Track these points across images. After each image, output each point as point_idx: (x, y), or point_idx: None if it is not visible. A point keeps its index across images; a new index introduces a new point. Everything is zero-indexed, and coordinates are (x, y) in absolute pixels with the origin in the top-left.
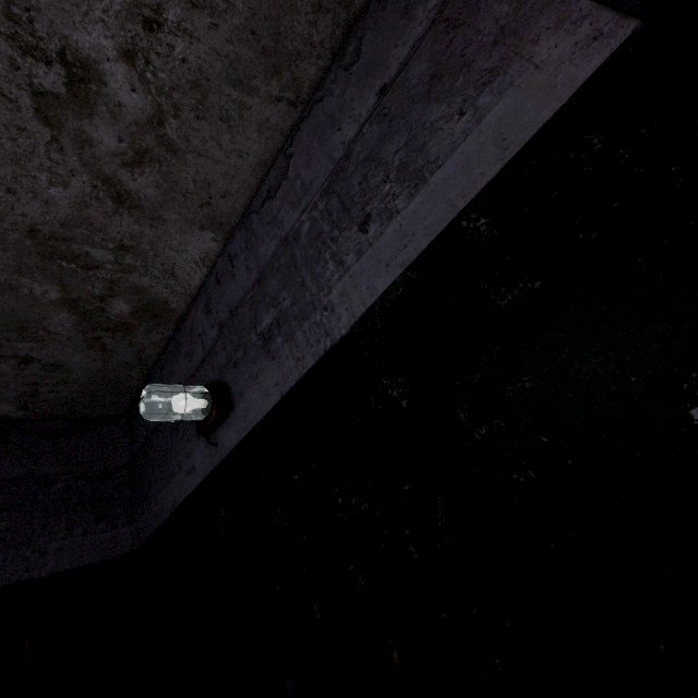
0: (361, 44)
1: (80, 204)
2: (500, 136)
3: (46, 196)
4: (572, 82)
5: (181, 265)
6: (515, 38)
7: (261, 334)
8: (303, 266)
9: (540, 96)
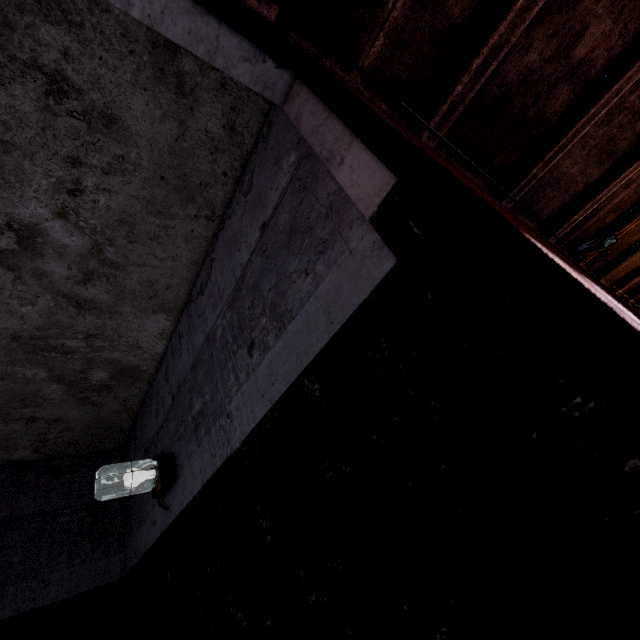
0: (253, 176)
1: (49, 313)
2: (328, 308)
3: (21, 313)
4: (371, 279)
5: (144, 339)
6: (338, 217)
7: (193, 418)
8: (217, 368)
9: (352, 282)
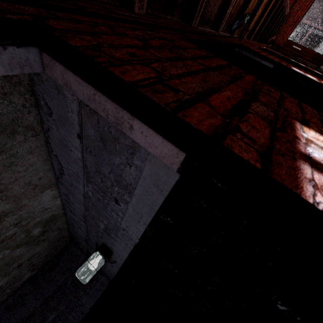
0: (46, 102)
1: None
2: (155, 184)
3: None
4: None
5: (47, 204)
6: None
7: (103, 230)
8: (101, 210)
9: (164, 171)
